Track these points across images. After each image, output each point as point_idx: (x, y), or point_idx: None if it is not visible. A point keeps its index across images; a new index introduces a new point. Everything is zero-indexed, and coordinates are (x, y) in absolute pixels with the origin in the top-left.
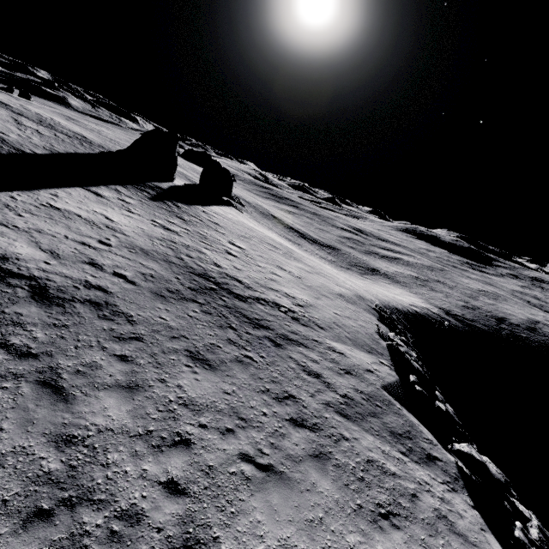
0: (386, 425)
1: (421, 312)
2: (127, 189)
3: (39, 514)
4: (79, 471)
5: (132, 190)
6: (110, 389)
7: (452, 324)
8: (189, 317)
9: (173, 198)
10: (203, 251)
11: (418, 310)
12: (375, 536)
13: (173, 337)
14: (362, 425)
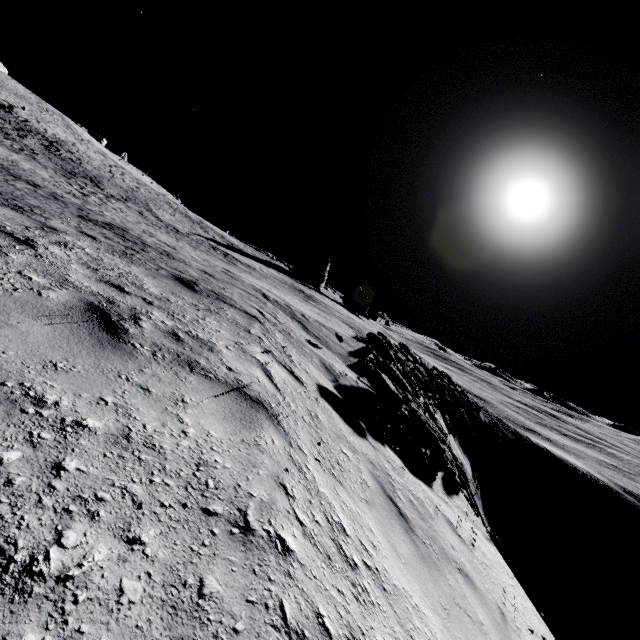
0: (349, 324)
1: (558, 456)
2: (285, 275)
3: (225, 261)
4: (233, 264)
5: (287, 276)
6: (245, 268)
7: (623, 497)
8: (281, 283)
9: (311, 288)
10: (308, 291)
11: (552, 451)
12: (305, 303)
13: (271, 279)
14: (334, 316)
